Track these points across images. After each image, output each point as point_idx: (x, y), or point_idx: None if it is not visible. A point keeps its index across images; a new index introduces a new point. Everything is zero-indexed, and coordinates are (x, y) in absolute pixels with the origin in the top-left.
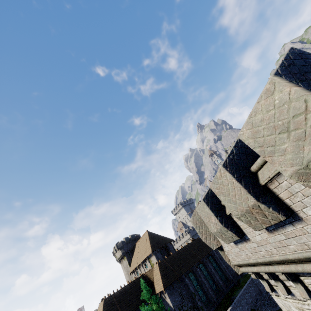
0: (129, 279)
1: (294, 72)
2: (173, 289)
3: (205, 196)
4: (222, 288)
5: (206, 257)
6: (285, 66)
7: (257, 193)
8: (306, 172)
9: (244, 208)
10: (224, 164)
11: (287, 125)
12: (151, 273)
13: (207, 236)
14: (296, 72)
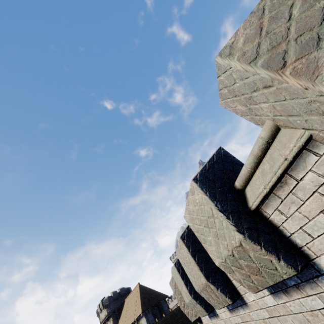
0: None
1: (209, 178)
2: None
3: (177, 260)
4: None
5: None
6: (206, 170)
7: (209, 271)
8: (227, 266)
9: (200, 285)
10: (182, 236)
11: (207, 222)
12: None
13: (185, 304)
14: (210, 178)
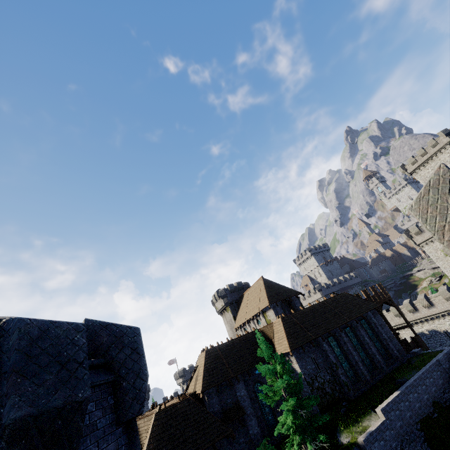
0: (234, 336)
1: None
2: (304, 353)
3: None
4: (381, 366)
5: (357, 320)
6: None
7: None
8: None
9: None
10: None
11: None
12: (269, 329)
13: None
14: None
